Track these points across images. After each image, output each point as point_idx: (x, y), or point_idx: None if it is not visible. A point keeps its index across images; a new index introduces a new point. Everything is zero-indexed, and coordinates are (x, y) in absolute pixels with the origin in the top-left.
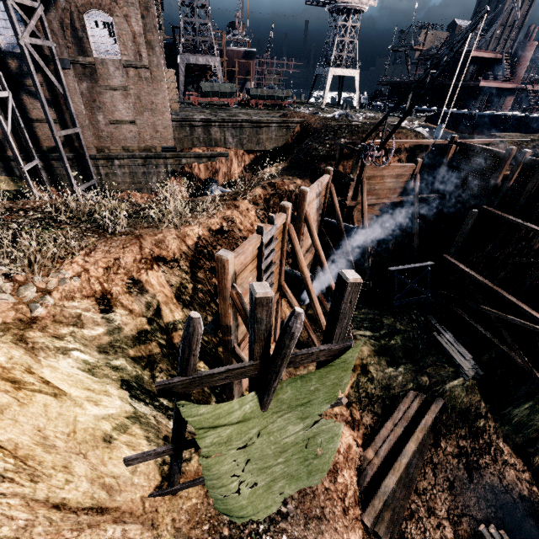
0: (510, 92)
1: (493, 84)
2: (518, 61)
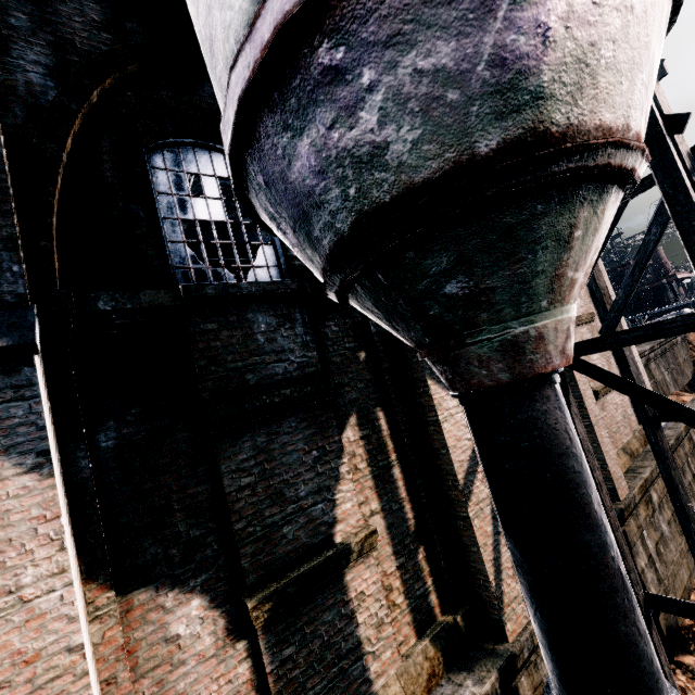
0: (677, 283)
1: (680, 275)
2: (661, 261)
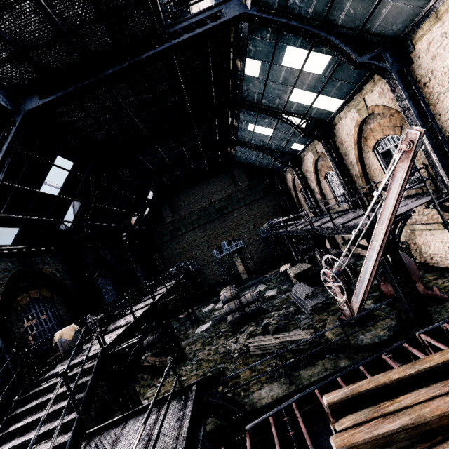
0: None
1: None
2: None
